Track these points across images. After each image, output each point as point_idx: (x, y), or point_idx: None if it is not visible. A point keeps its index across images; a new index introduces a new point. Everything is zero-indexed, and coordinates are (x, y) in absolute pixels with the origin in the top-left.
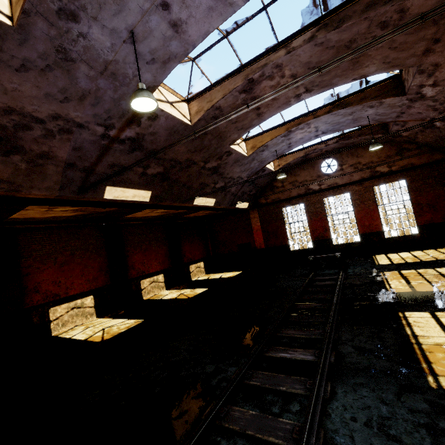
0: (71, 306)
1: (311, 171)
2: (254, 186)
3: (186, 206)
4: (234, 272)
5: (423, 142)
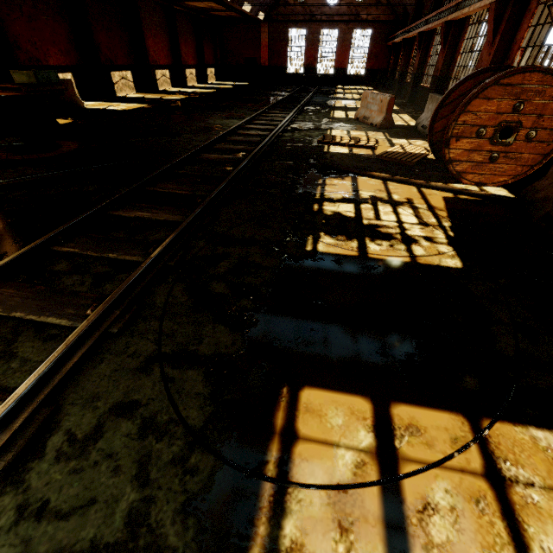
0: (162, 73)
1: None
2: None
3: (233, 8)
4: (244, 83)
5: (390, 2)
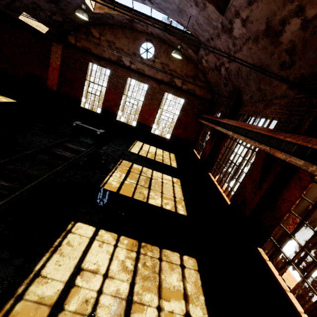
0: None
1: (131, 44)
2: (59, 10)
3: None
4: (4, 98)
5: (209, 80)
